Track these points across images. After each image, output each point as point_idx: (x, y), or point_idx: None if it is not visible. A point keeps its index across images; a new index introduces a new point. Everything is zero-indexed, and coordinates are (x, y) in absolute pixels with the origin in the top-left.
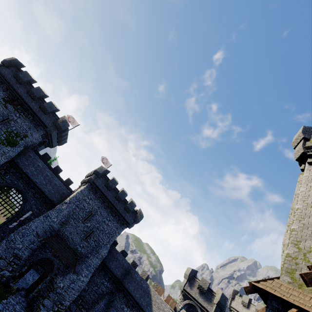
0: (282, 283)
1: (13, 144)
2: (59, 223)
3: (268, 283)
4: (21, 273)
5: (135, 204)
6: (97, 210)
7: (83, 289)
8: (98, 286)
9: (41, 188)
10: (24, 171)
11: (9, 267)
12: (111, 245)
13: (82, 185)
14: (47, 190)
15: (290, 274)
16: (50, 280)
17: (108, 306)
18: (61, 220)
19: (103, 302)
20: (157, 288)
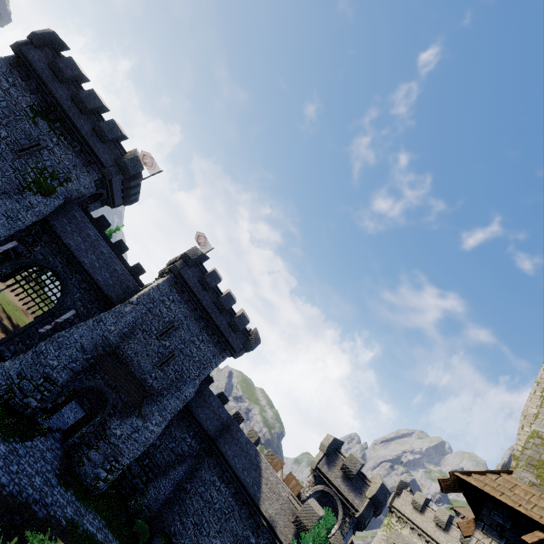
0: (518, 483)
1: (46, 192)
2: (118, 335)
3: (489, 480)
4: (55, 405)
5: (248, 319)
6: (182, 321)
7: (152, 444)
8: (177, 443)
9: (91, 274)
10: (65, 242)
11: (37, 393)
12: (202, 382)
13: (160, 277)
14: (101, 279)
15: (535, 469)
16: (101, 423)
17: (191, 475)
18: (121, 330)
19: (183, 469)
20: (273, 460)
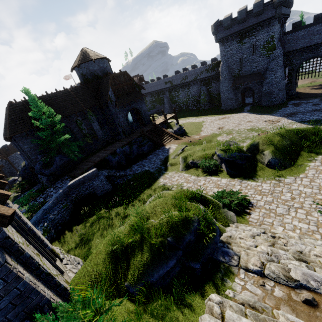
0: None
1: (273, 48)
2: None
3: None
4: None
5: None
6: None
7: None
8: None
9: None
10: (298, 48)
11: None
12: None
13: None
14: None
15: None
16: None
17: None
18: None
19: None
20: None
